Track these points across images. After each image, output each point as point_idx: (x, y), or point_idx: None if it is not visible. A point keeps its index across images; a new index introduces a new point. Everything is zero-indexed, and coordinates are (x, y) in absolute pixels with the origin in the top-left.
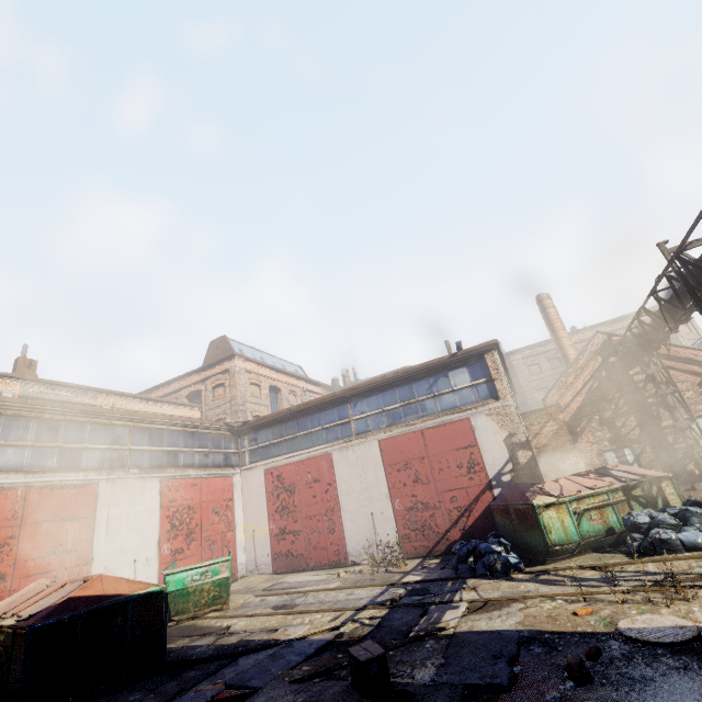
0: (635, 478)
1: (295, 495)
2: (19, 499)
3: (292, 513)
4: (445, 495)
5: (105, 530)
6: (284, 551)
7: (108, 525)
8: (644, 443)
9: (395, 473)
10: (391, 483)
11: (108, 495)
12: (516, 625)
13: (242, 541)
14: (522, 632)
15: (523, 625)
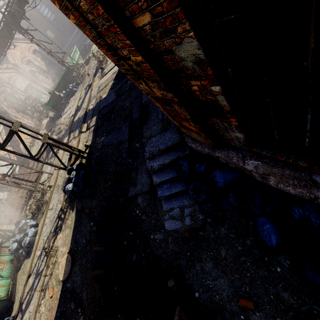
0: None
1: None
2: None
3: None
4: None
5: None
6: None
7: None
8: None
9: None
10: None
11: None
12: None
13: None
14: None
15: None
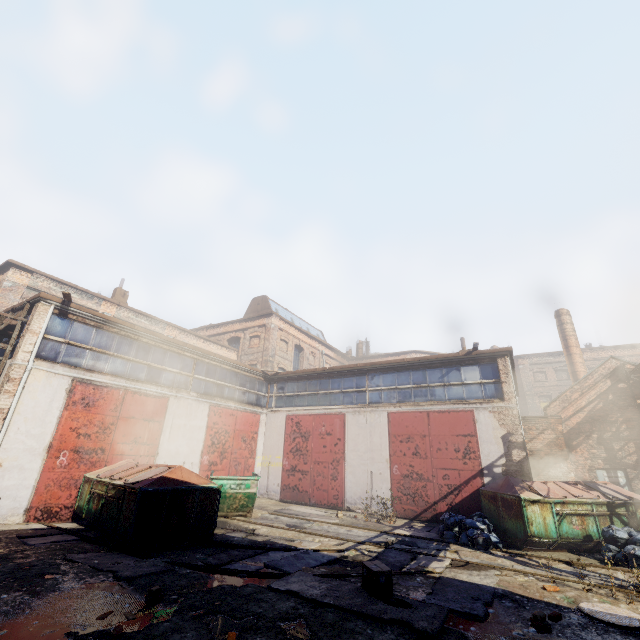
0: (622, 498)
1: (309, 441)
2: (120, 397)
3: (303, 456)
4: (439, 471)
5: (169, 434)
6: (292, 485)
7: (170, 431)
8: (639, 470)
9: (398, 443)
10: (392, 450)
11: (174, 408)
12: (492, 584)
13: (259, 468)
14: (497, 589)
15: (498, 585)
